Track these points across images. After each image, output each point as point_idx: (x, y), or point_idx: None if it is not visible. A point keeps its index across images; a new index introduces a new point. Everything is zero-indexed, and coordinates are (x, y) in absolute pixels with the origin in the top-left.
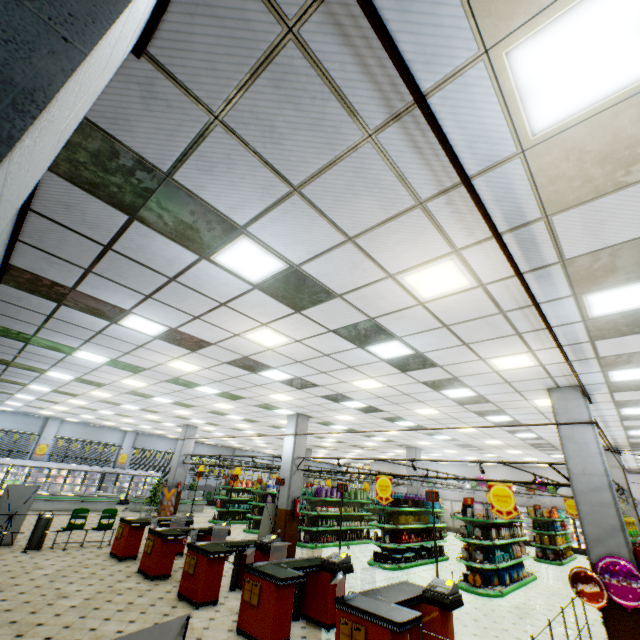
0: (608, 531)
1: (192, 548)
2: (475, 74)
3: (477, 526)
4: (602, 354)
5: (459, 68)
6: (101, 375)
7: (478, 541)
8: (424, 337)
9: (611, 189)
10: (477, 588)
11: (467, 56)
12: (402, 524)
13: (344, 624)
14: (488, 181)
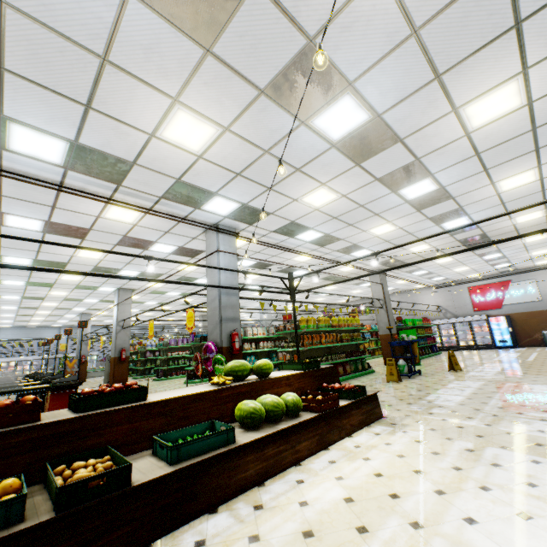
0: (215, 326)
1: None
2: None
3: None
4: (157, 194)
5: None
6: None
7: None
8: (14, 207)
9: None
10: None
11: None
12: None
13: None
14: None
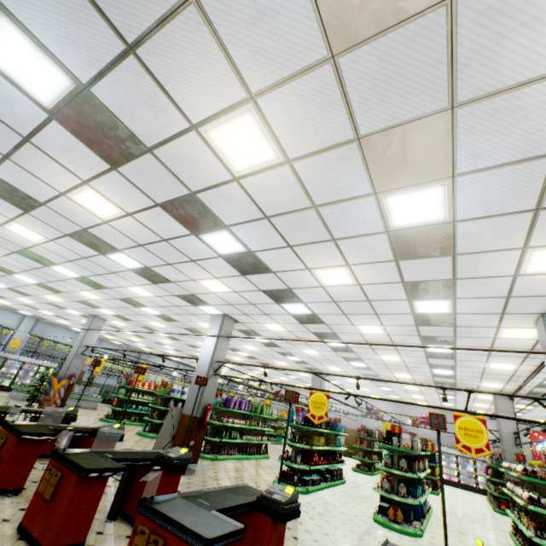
0: None
1: (57, 458)
2: None
3: (400, 456)
4: None
5: None
6: None
7: (404, 473)
8: (493, 181)
9: None
10: (398, 525)
11: None
12: (315, 445)
13: None
14: None
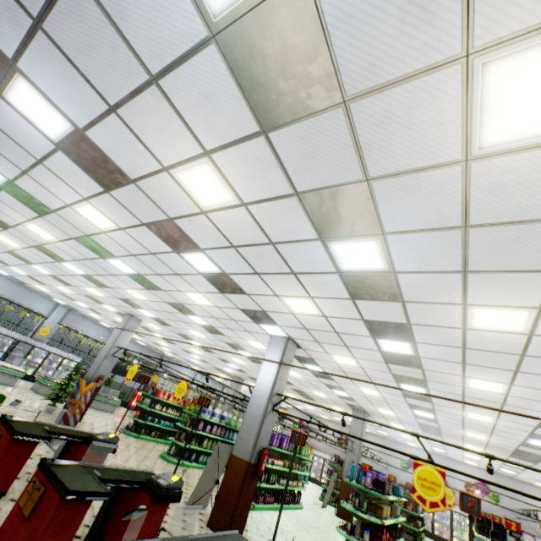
0: None
1: None
2: None
3: None
4: None
5: None
6: (47, 183)
7: None
8: None
9: None
10: None
11: None
12: (383, 518)
13: None
14: None
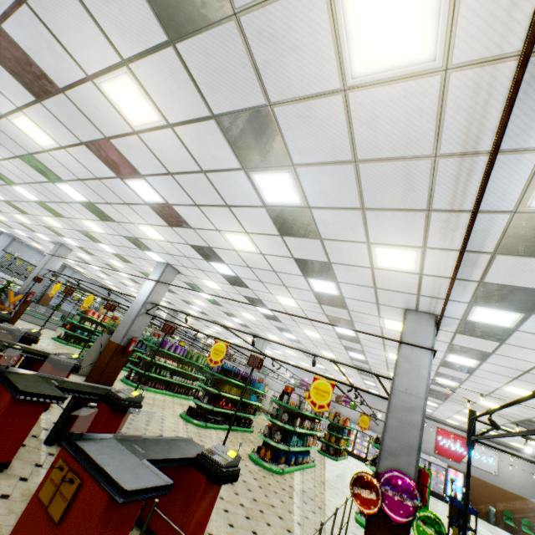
0: (405, 448)
1: None
2: None
3: (287, 412)
4: (488, 279)
5: None
6: None
7: (282, 424)
8: (322, 177)
9: None
10: (264, 461)
11: None
12: (225, 392)
13: (59, 469)
14: None
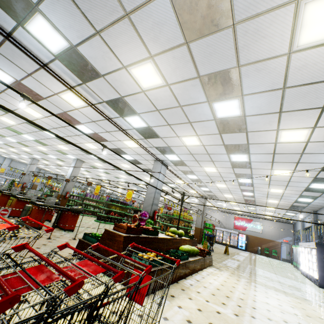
0: (148, 205)
1: None
2: (22, 30)
3: (134, 210)
4: (154, 146)
5: (16, 26)
6: None
7: (131, 214)
8: (91, 125)
9: (93, 78)
10: None
11: (15, 24)
12: (112, 209)
13: None
14: (56, 65)
